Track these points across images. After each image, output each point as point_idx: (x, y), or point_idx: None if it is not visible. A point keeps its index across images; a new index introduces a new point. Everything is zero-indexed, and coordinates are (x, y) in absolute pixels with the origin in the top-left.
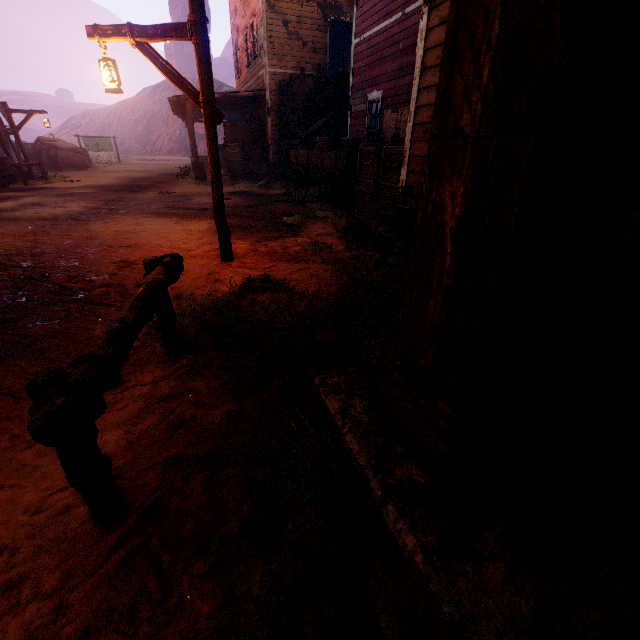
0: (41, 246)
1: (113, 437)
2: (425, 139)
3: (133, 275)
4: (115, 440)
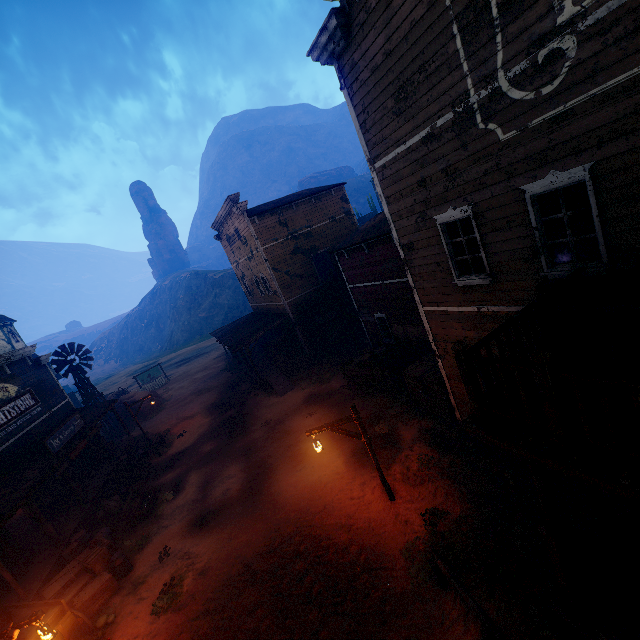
0: (280, 531)
1: (470, 639)
2: (465, 405)
3: (362, 536)
4: (472, 639)
